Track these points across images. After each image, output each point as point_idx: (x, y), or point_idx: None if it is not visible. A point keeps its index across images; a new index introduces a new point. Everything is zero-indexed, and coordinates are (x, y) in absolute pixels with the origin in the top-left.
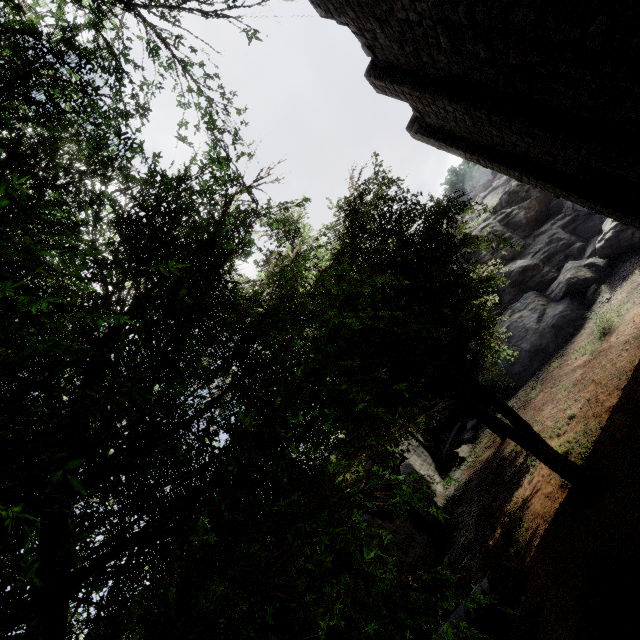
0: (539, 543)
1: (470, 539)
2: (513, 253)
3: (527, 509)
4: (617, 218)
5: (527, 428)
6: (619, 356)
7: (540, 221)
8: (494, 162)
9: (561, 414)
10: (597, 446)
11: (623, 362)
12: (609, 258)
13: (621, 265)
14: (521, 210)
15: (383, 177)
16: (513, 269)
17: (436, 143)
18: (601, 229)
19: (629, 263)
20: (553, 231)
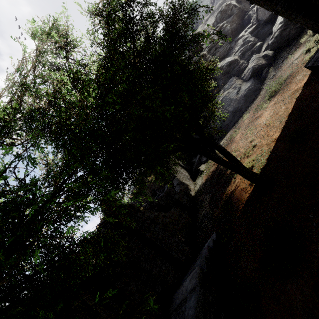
0: (239, 215)
1: (207, 212)
2: (224, 54)
3: (233, 197)
4: (287, 16)
5: (234, 159)
6: (280, 108)
7: (238, 30)
8: None
9: (249, 145)
10: (269, 161)
11: (282, 112)
12: (275, 50)
13: (281, 53)
14: (228, 23)
15: None
16: (224, 64)
17: None
18: (271, 32)
19: (285, 51)
20: (245, 36)
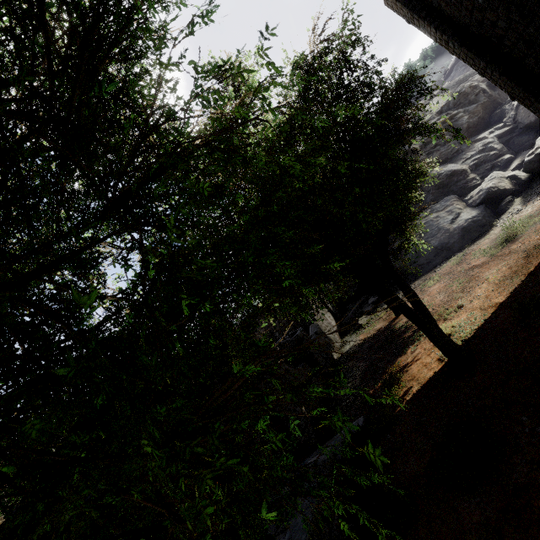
0: (410, 399)
1: (355, 386)
2: (446, 156)
3: (406, 372)
4: None
5: (426, 312)
6: (517, 262)
7: (479, 128)
8: (463, 47)
9: (452, 303)
10: (478, 333)
11: (519, 267)
12: (531, 173)
13: None
14: (466, 114)
15: (350, 30)
16: (442, 172)
17: (409, 14)
18: (532, 144)
19: None
20: (489, 140)
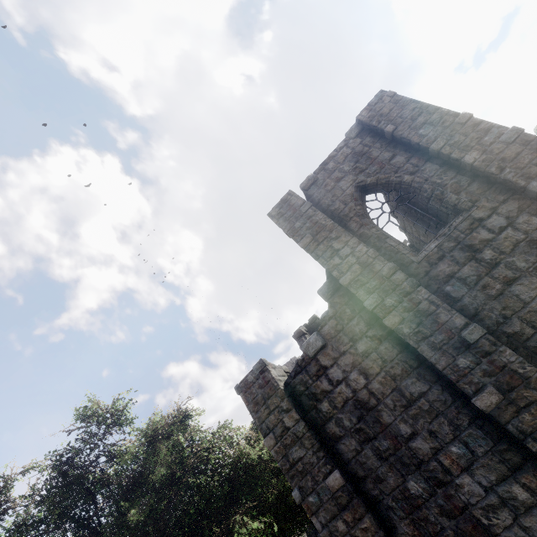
0: None
1: None
2: None
3: None
4: None
5: None
6: None
7: None
8: None
9: None
10: None
11: None
12: None
13: None
14: None
15: None
16: None
17: None
18: None
19: None
20: None
